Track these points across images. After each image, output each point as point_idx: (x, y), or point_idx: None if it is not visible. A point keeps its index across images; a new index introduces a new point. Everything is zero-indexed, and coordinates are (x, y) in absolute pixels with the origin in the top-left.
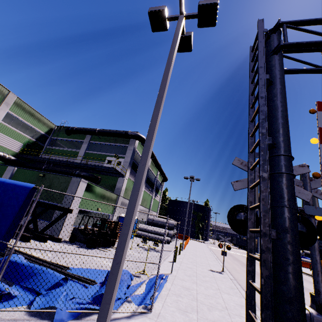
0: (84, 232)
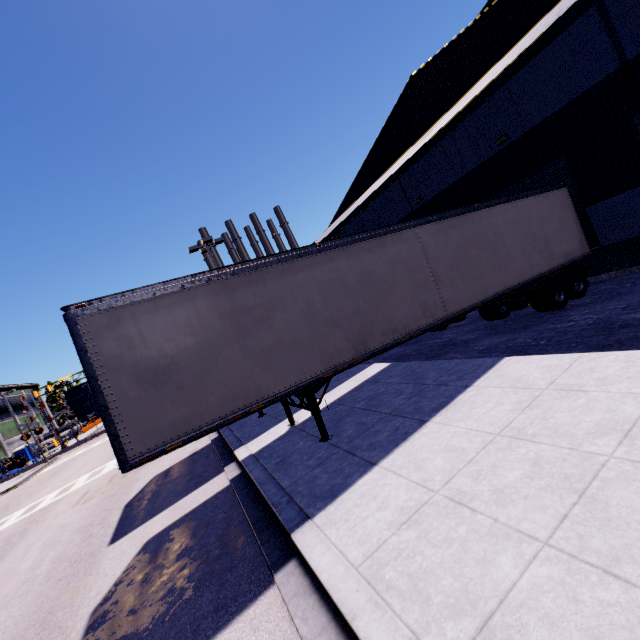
0: (3, 470)
